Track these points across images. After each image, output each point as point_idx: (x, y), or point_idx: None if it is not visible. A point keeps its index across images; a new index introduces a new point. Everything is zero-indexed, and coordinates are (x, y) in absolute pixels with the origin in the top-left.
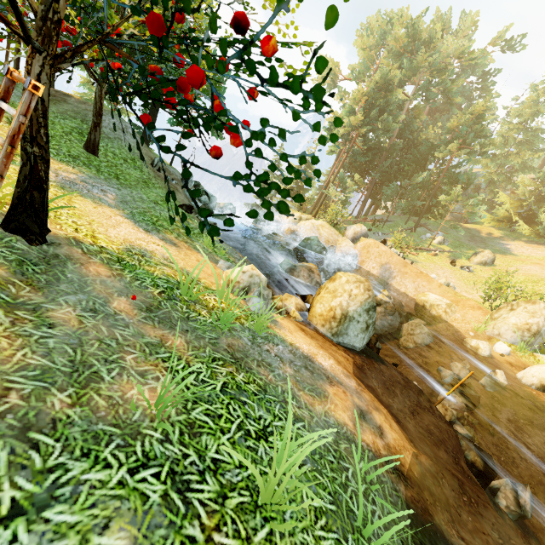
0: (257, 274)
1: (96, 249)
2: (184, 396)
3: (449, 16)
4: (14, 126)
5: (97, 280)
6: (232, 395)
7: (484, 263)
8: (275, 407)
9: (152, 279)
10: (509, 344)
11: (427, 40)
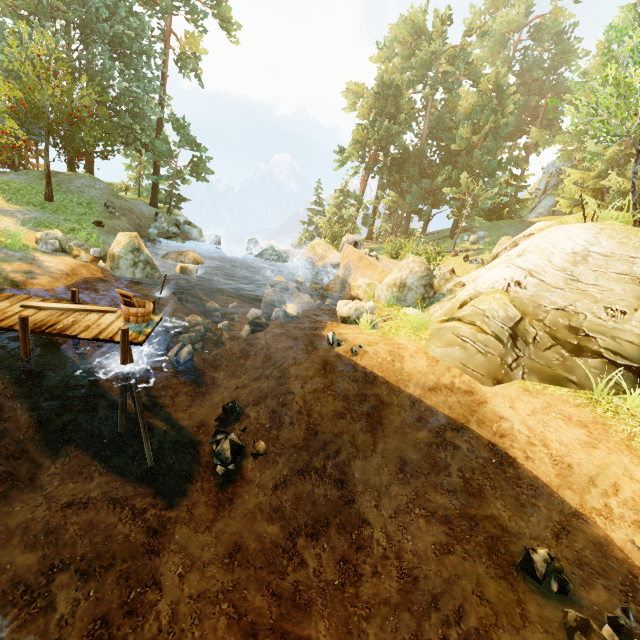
0: (53, 234)
1: None
2: None
3: None
4: None
5: None
6: None
7: None
8: None
9: None
10: (385, 303)
11: (434, 31)
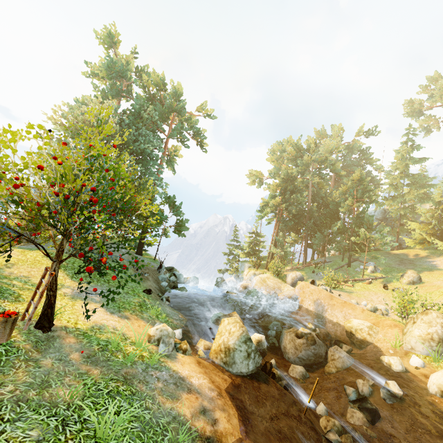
0: (166, 329)
1: (74, 329)
2: (85, 394)
3: (323, 130)
4: (44, 288)
5: (68, 345)
6: (112, 395)
7: (412, 282)
8: (135, 402)
9: (98, 341)
10: (424, 356)
11: (307, 149)
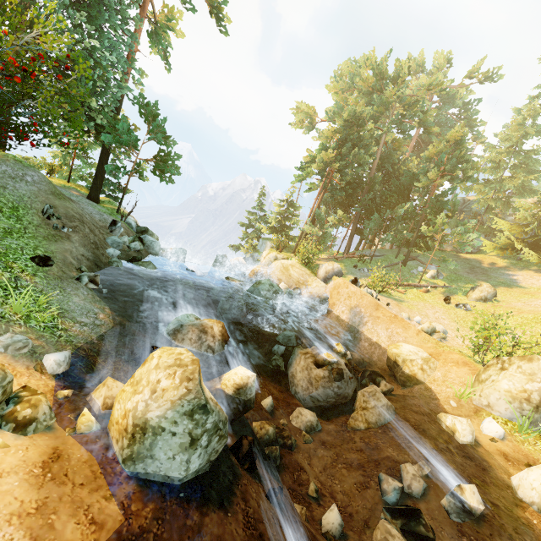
0: None
1: None
2: None
3: (422, 58)
4: None
5: None
6: None
7: (484, 299)
8: None
9: None
10: (505, 420)
11: (394, 77)
